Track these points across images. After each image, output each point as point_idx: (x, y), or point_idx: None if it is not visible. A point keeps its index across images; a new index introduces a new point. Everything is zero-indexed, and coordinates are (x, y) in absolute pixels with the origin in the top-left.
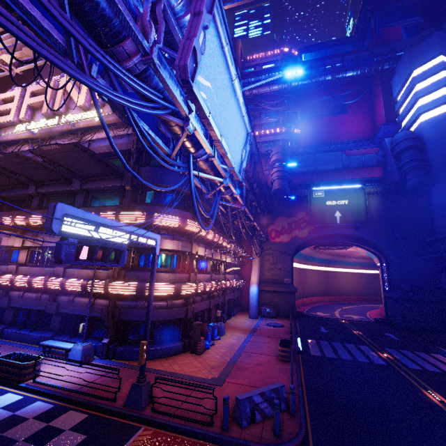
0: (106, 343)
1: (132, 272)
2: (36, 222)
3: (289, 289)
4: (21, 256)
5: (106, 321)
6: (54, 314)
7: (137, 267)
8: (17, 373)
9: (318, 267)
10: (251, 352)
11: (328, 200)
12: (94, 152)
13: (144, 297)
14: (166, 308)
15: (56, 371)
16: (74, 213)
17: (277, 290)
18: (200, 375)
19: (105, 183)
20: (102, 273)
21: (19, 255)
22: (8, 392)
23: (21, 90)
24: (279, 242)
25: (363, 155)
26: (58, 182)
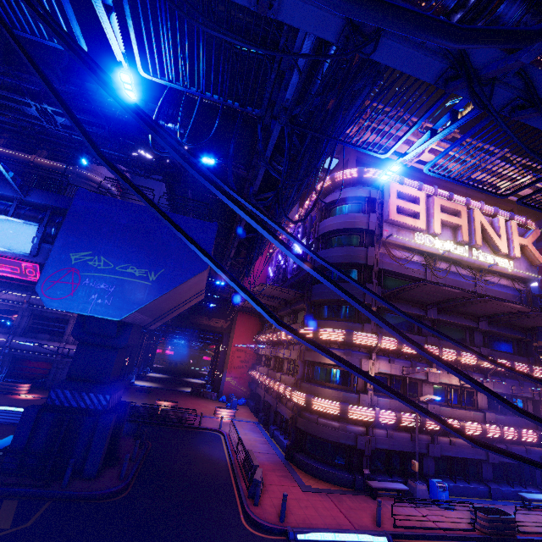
0: None
1: None
2: (467, 361)
3: None
4: (426, 392)
5: None
6: (483, 462)
7: None
8: None
9: None
10: None
11: None
12: None
13: None
14: None
15: None
16: None
17: None
18: None
19: (509, 331)
20: (529, 422)
21: (422, 390)
22: None
23: (425, 195)
24: None
25: None
26: (467, 316)
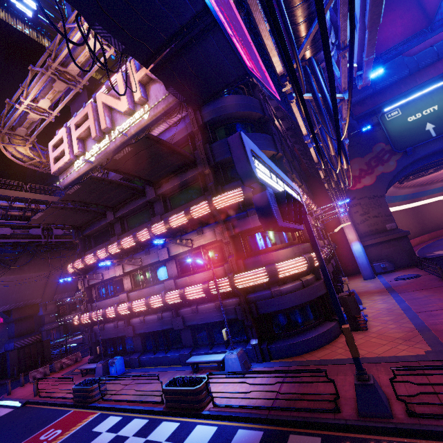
0: (257, 344)
1: (250, 258)
2: (129, 244)
3: (398, 234)
4: (125, 284)
5: (245, 320)
6: (181, 330)
7: (252, 253)
8: (192, 400)
9: (402, 207)
10: (428, 311)
11: (409, 115)
12: (165, 142)
13: (276, 281)
14: (303, 287)
15: (225, 388)
16: (254, 150)
17: (383, 240)
18: (403, 352)
19: (179, 179)
20: (217, 271)
21: (123, 283)
22: (195, 424)
23: (65, 129)
24: (363, 188)
25: (433, 46)
26: (132, 198)
